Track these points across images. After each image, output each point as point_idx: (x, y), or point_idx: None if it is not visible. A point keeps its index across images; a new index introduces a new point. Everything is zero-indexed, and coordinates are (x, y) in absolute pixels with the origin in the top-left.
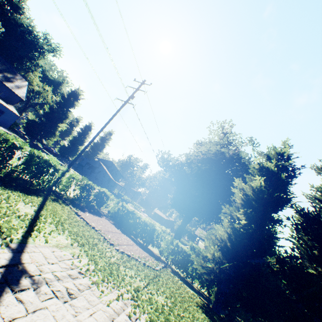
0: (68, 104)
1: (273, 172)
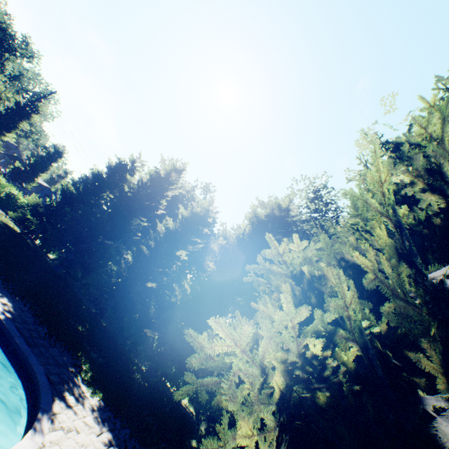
0: (22, 114)
1: (111, 165)
